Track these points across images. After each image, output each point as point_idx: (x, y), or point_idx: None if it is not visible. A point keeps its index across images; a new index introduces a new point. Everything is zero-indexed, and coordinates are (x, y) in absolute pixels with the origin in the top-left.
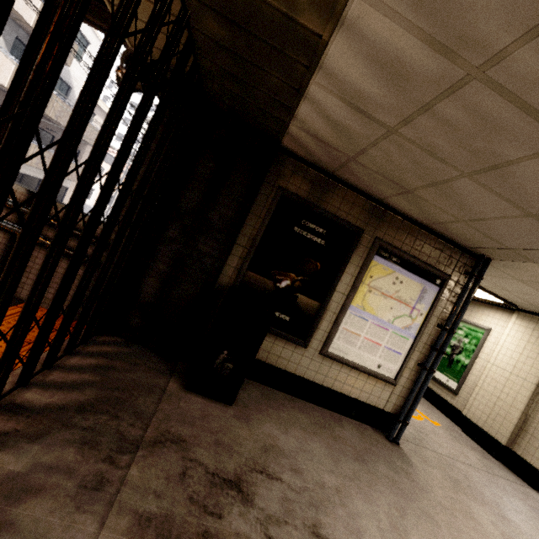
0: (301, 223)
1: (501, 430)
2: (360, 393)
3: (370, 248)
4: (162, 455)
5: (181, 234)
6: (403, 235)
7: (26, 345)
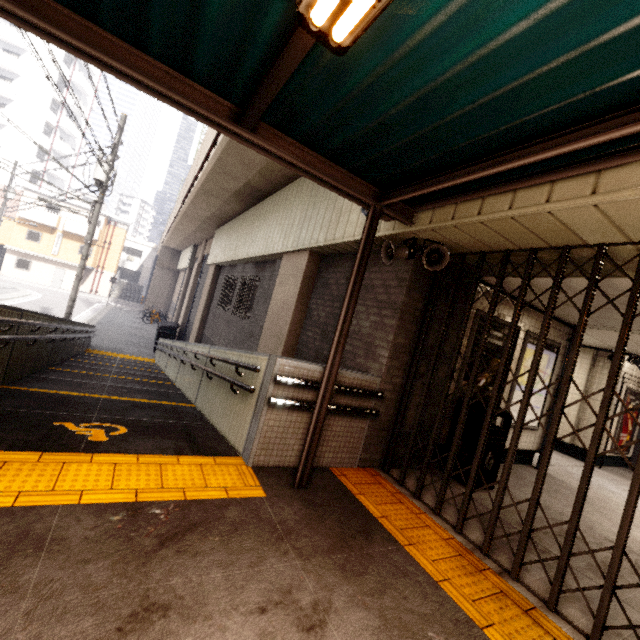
0: (490, 333)
1: (564, 433)
2: (520, 444)
3: (523, 339)
4: (539, 537)
5: (427, 368)
6: (538, 323)
7: (404, 505)
